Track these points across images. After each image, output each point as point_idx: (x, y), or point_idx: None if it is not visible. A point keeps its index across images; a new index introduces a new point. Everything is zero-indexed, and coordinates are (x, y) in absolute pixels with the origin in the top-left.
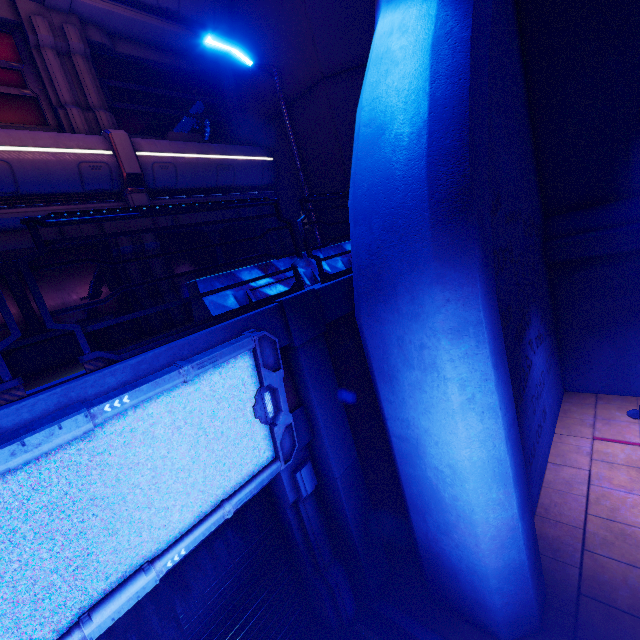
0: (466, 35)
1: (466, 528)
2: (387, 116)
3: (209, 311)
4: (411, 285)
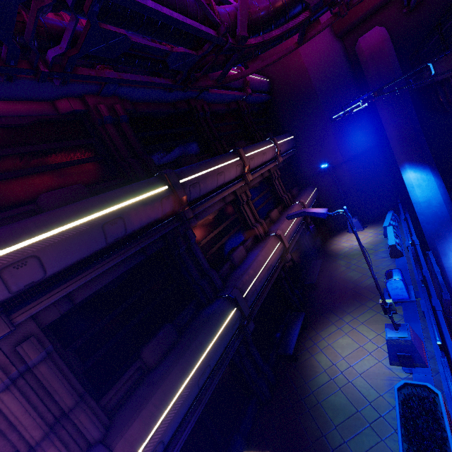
0: (443, 185)
1: None
2: (430, 201)
3: (399, 250)
4: (450, 235)
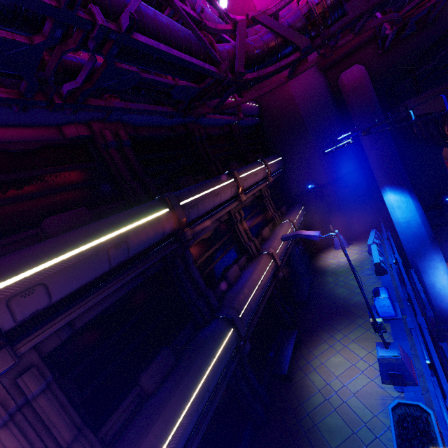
0: (420, 207)
1: (447, 298)
2: (409, 222)
3: (384, 268)
4: (429, 254)
